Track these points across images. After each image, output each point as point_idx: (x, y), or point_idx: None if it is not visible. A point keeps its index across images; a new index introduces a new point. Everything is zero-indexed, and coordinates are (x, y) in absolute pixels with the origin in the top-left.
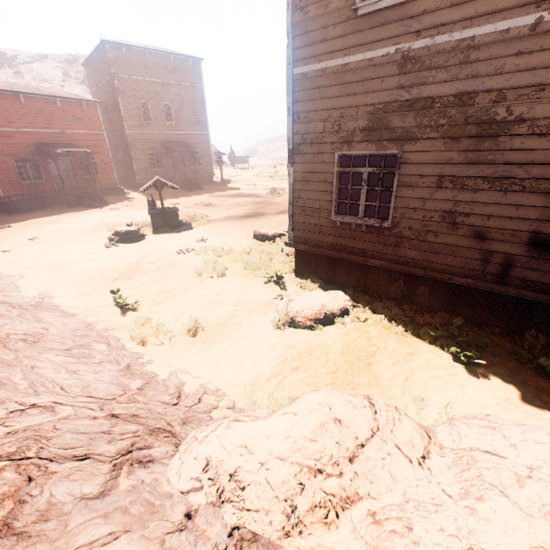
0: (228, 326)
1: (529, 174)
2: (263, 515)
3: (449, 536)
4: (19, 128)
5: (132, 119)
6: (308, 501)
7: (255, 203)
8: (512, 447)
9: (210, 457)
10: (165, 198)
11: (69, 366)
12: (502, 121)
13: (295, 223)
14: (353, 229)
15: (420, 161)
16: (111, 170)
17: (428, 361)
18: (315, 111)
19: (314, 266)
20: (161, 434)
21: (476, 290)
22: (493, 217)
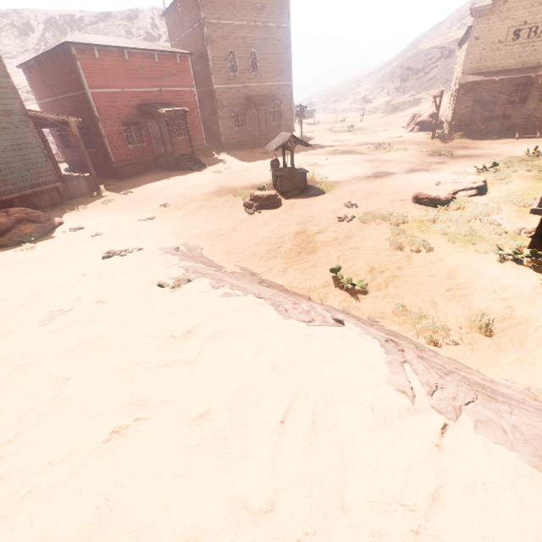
0: (521, 323)
1: None
2: None
3: None
4: (124, 88)
5: (219, 71)
6: None
7: (366, 161)
8: None
9: None
10: (258, 159)
11: None
12: None
13: None
14: None
15: None
16: (200, 130)
17: None
18: None
19: None
20: None
21: None
22: None
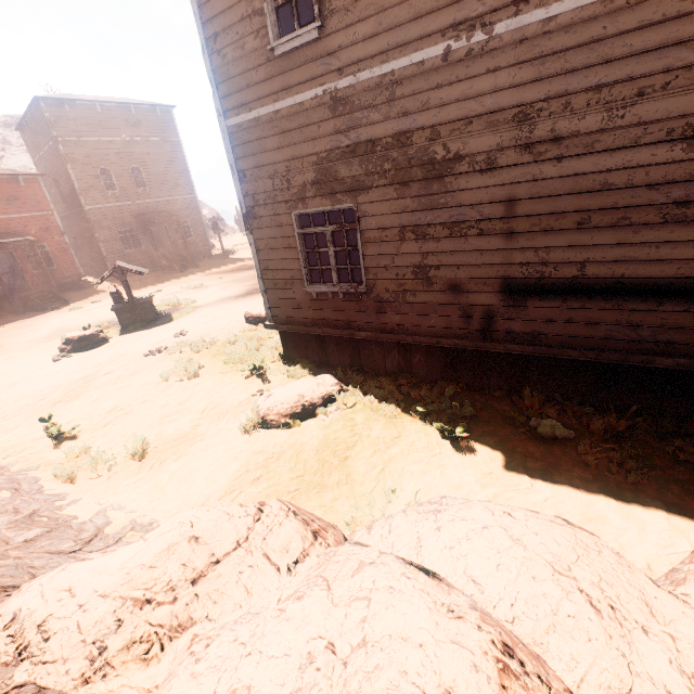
0: (187, 441)
1: (482, 214)
2: (60, 665)
3: (238, 645)
4: None
5: (91, 190)
6: (125, 638)
7: None
8: (437, 530)
9: (20, 610)
10: (146, 286)
11: None
12: (443, 160)
13: (270, 299)
14: (331, 298)
15: (378, 213)
16: (70, 259)
17: (413, 443)
18: (260, 167)
19: (303, 348)
20: (3, 593)
21: (469, 351)
22: (462, 267)
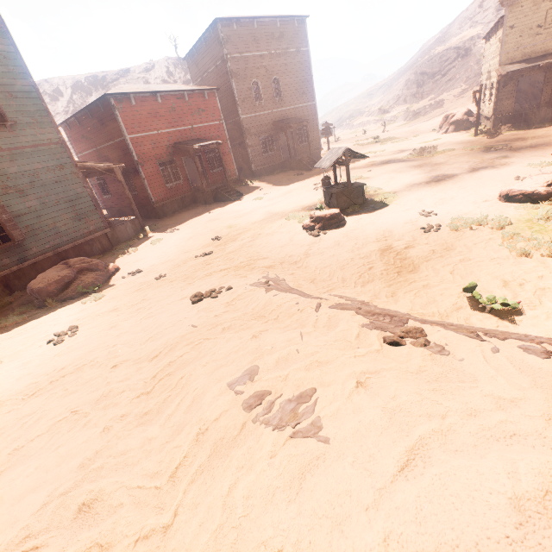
0: None
1: None
2: None
3: None
4: (159, 130)
5: (245, 102)
6: None
7: (415, 167)
8: None
9: None
10: (293, 181)
11: None
12: None
13: None
14: None
15: None
16: (231, 161)
17: None
18: None
19: None
20: None
21: None
22: None
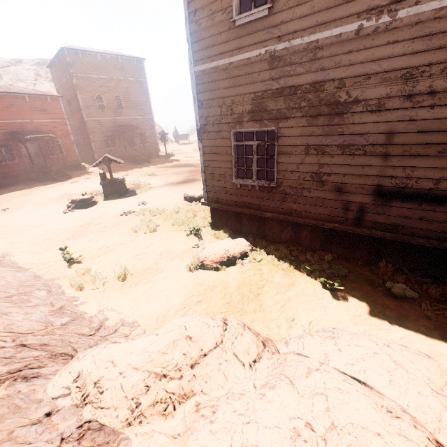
0: (151, 272)
1: (368, 141)
2: (112, 411)
3: (238, 415)
4: None
5: (89, 108)
6: (151, 398)
7: (190, 171)
8: (338, 350)
9: (82, 371)
10: (118, 171)
11: (2, 309)
12: (344, 102)
13: (207, 186)
14: (250, 189)
15: (292, 135)
16: (73, 150)
17: (303, 289)
18: (214, 99)
19: (225, 220)
20: (60, 357)
21: (343, 232)
22: (347, 175)
